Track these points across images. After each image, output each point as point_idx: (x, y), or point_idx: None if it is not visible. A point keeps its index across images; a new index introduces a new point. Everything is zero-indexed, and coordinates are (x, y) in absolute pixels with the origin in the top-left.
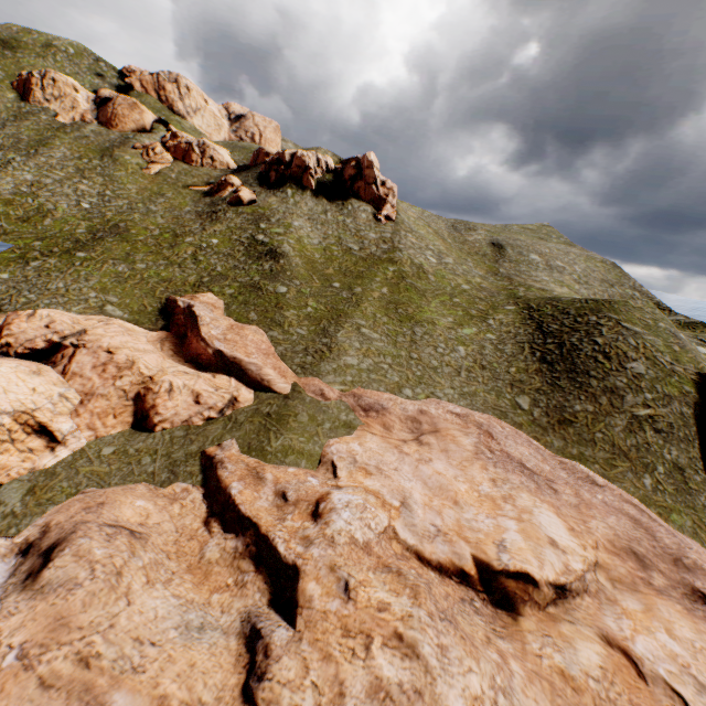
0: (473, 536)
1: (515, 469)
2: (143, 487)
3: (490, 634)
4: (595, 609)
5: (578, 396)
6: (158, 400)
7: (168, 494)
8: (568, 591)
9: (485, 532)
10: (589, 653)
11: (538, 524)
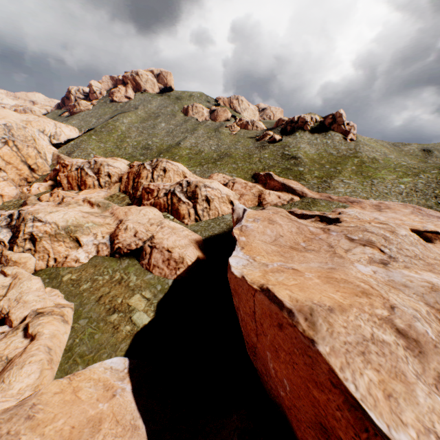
0: (410, 225)
1: (434, 218)
2: None
3: None
4: None
5: None
6: (265, 197)
7: None
8: None
9: (416, 225)
10: None
11: None
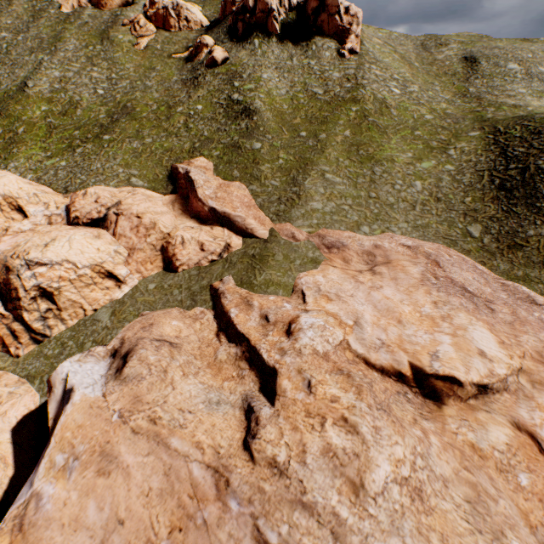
0: (411, 348)
1: (457, 293)
2: (176, 310)
3: (417, 417)
4: (511, 403)
5: (534, 221)
6: (176, 251)
7: (192, 315)
8: (489, 389)
9: (422, 345)
10: (498, 434)
11: (471, 339)
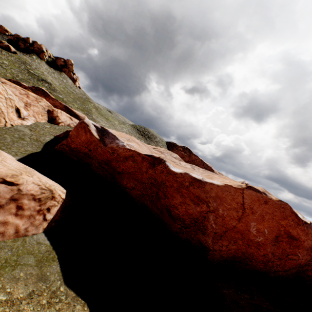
0: None
1: None
2: None
3: None
4: None
5: (152, 142)
6: (58, 114)
7: None
8: None
9: None
10: None
11: None
